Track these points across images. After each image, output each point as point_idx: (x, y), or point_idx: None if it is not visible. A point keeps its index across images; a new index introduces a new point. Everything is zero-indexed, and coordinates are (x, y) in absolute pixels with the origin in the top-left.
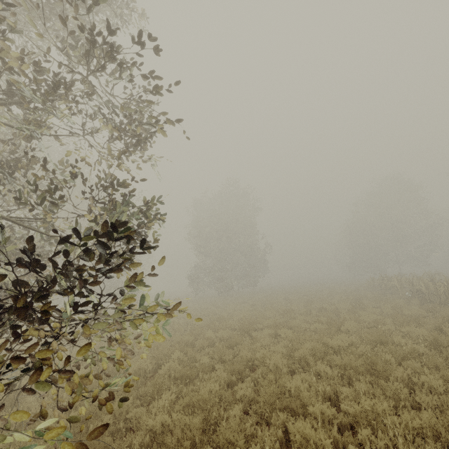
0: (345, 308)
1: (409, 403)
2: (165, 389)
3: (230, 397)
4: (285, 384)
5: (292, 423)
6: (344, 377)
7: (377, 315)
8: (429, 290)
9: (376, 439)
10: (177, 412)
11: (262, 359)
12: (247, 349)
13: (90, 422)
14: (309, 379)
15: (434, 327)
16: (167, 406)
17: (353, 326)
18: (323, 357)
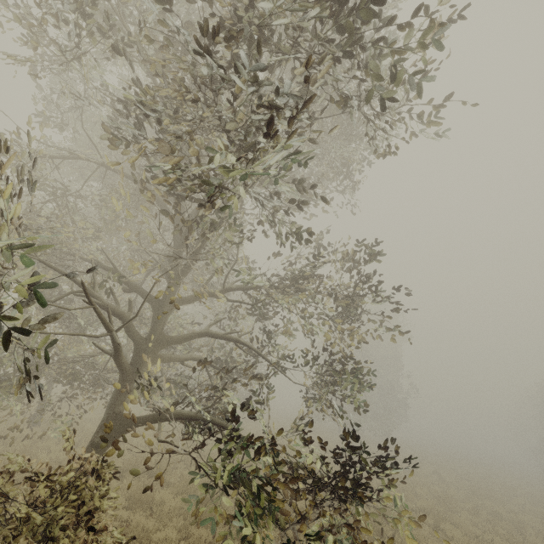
0: (532, 525)
1: None
2: None
3: None
4: None
5: None
6: None
7: None
8: None
9: None
10: None
11: None
12: None
13: None
14: None
15: None
16: None
17: None
18: None
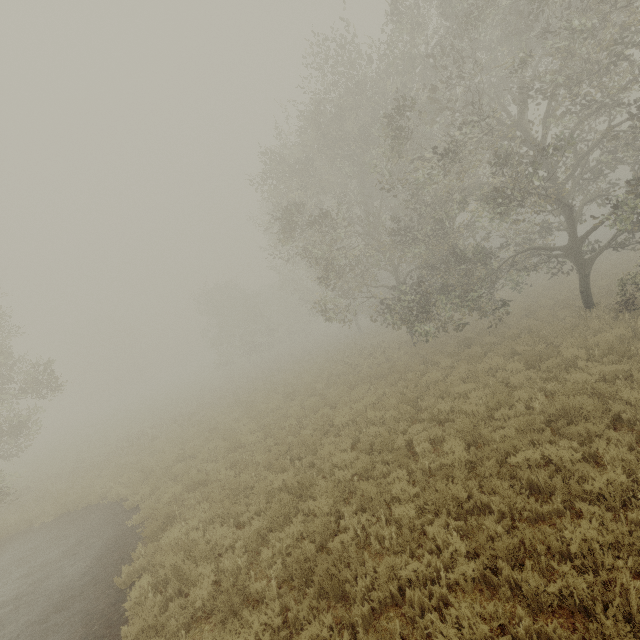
0: None
1: None
2: None
3: None
4: None
5: None
6: None
7: None
8: None
9: None
10: None
11: None
12: None
13: None
14: None
15: None
16: None
17: None
18: None
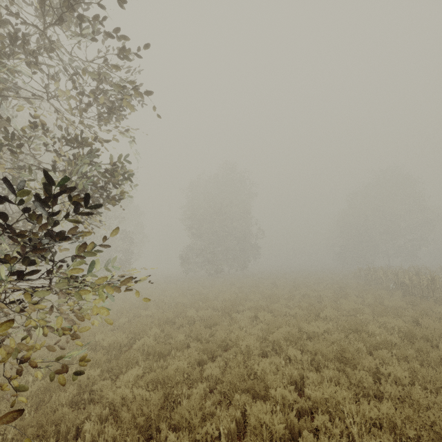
0: (328, 295)
1: (373, 392)
2: (135, 364)
3: (197, 375)
4: (253, 366)
5: (252, 405)
6: (313, 363)
7: (358, 304)
8: (413, 283)
9: (332, 426)
10: (142, 386)
11: (236, 340)
12: (224, 330)
13: (54, 392)
14: (278, 363)
15: (411, 319)
16: (132, 381)
17: (333, 313)
18: (296, 342)
